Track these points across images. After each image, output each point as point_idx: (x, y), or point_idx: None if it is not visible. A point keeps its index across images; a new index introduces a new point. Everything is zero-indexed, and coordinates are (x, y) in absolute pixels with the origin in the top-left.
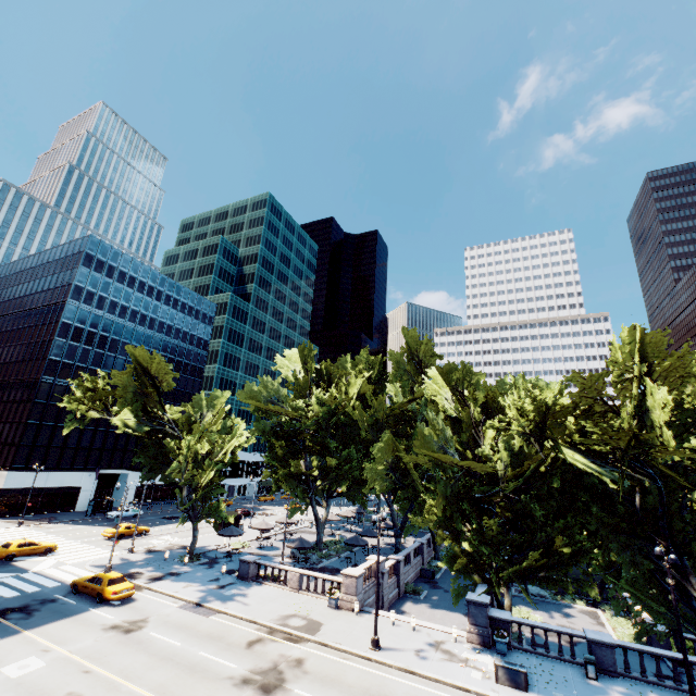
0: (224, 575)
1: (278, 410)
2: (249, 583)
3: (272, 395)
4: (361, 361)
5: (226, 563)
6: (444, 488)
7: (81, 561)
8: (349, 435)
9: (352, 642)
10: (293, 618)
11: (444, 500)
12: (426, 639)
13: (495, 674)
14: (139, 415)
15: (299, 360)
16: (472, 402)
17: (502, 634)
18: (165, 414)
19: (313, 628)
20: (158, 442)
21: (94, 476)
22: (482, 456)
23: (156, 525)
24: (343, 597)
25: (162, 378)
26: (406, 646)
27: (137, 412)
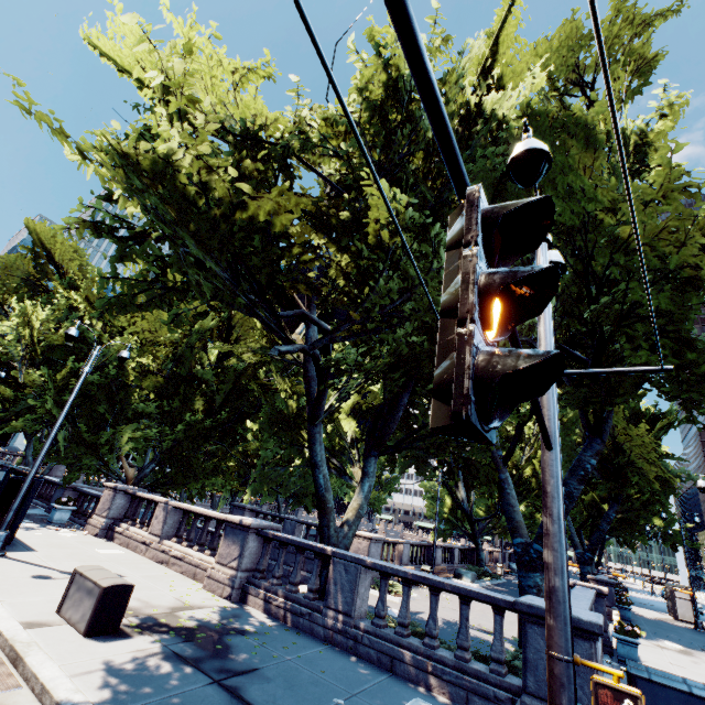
0: None
1: None
2: None
3: None
4: None
5: None
6: None
7: None
8: None
9: None
10: None
11: None
12: None
13: None
14: None
15: None
16: None
17: None
18: None
19: None
20: None
21: None
22: None
23: None
24: None
25: None
26: None
27: None
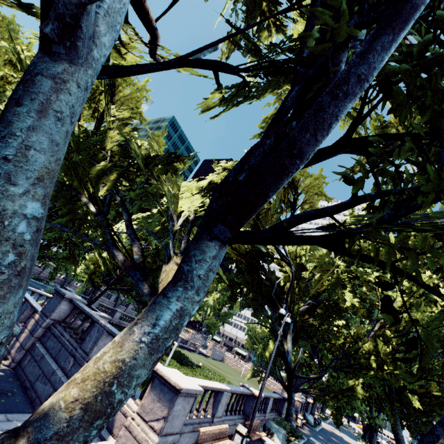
0: None
1: None
2: None
3: None
4: None
5: None
6: None
7: None
8: None
9: None
10: None
11: None
12: None
13: None
14: None
15: None
16: None
17: None
18: None
19: None
20: None
21: None
22: None
23: None
24: None
25: None
26: None
27: None
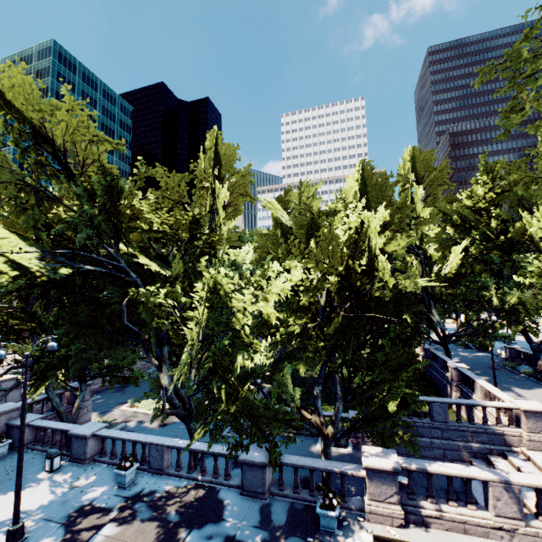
0: None
1: None
2: None
3: None
4: None
5: None
6: None
7: None
8: None
9: None
10: None
11: None
12: None
13: None
14: None
15: None
16: None
17: None
18: None
19: None
20: None
21: None
22: None
23: None
24: None
25: None
26: None
27: None
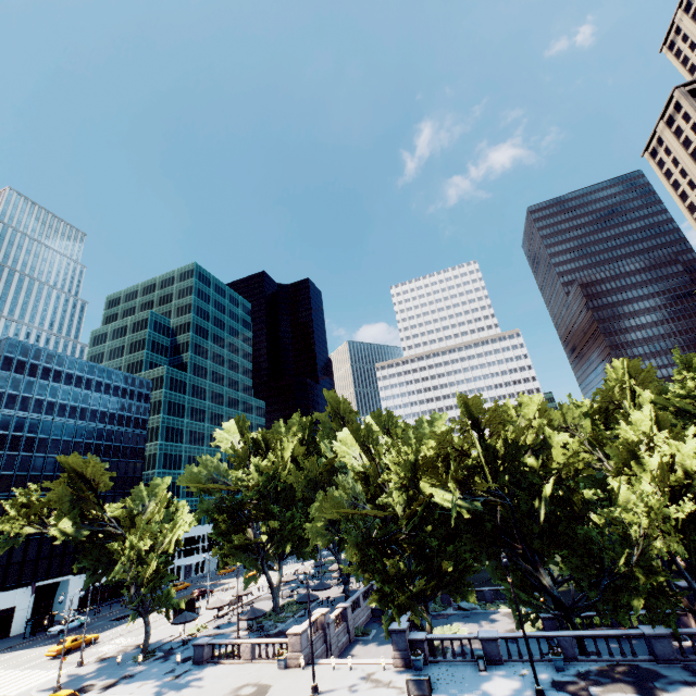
0: (180, 665)
1: (219, 487)
2: (205, 666)
3: (212, 472)
4: (294, 423)
5: (182, 652)
6: (355, 539)
7: (25, 689)
8: (290, 497)
9: (296, 694)
10: (244, 687)
11: (355, 549)
12: (360, 675)
13: (407, 688)
14: (78, 522)
15: (237, 431)
16: (376, 457)
17: (417, 652)
18: (105, 514)
19: (262, 691)
20: (100, 543)
21: (29, 592)
22: (383, 504)
23: (105, 630)
24: (290, 656)
25: (99, 480)
26: (341, 685)
27: (75, 519)
